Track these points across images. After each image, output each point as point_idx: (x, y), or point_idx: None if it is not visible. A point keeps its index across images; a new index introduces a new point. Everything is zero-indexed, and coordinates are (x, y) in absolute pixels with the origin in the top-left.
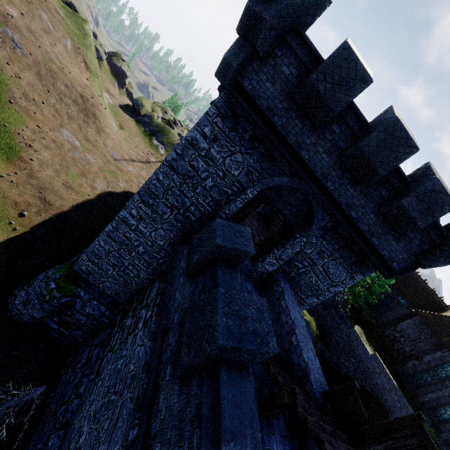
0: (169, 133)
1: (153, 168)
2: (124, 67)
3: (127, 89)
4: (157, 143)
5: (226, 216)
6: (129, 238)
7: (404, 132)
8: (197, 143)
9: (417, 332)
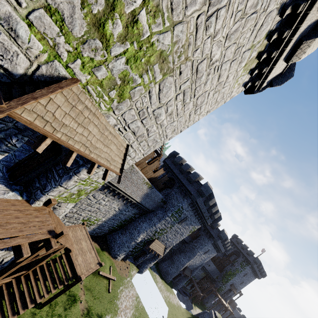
0: None
1: None
2: None
3: None
4: None
5: None
6: None
7: (188, 164)
8: None
9: None
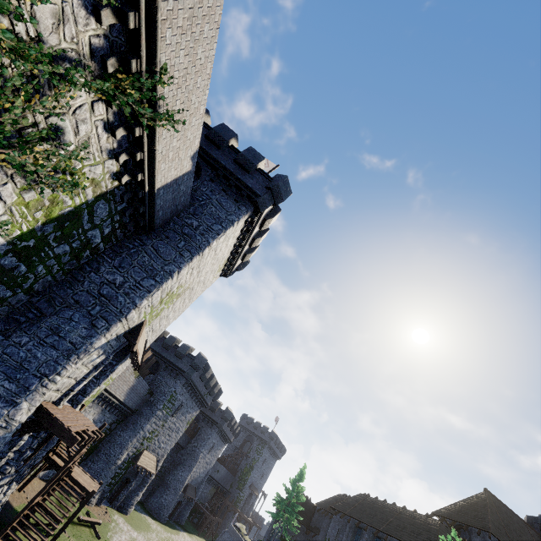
0: None
1: None
2: None
3: None
4: None
5: None
6: None
7: (173, 337)
8: None
9: (337, 527)
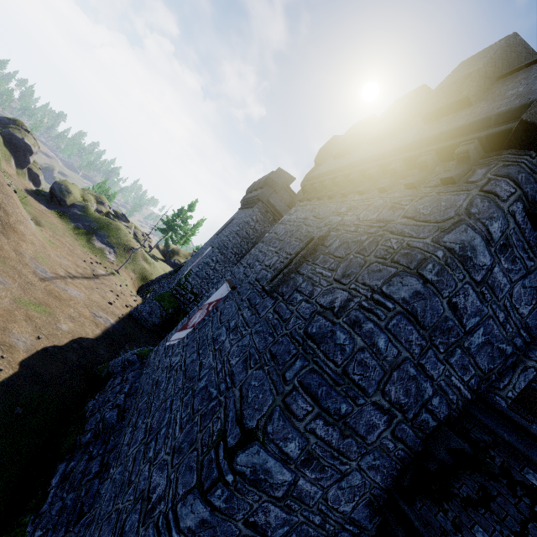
0: (117, 231)
1: (106, 285)
2: (28, 139)
3: (31, 170)
4: (102, 246)
5: (506, 404)
6: (262, 526)
7: None
8: (472, 255)
9: None
